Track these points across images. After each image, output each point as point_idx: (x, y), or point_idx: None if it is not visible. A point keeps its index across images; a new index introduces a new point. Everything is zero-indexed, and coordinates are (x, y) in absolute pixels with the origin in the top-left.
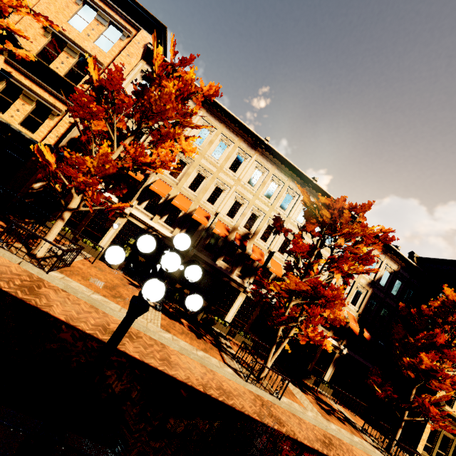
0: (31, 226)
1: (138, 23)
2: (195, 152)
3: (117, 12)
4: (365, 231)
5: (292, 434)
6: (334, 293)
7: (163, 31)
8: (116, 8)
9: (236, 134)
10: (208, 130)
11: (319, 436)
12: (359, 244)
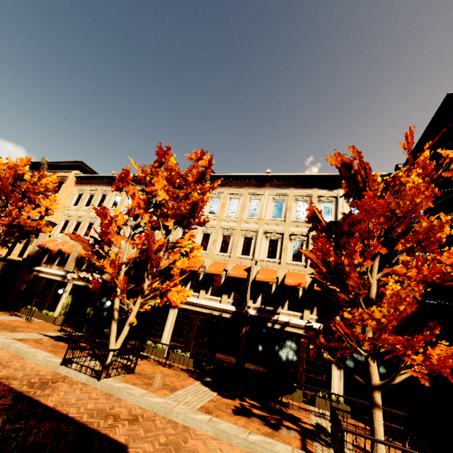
0: None
1: (73, 170)
2: (53, 203)
3: (62, 173)
4: (174, 170)
5: (35, 395)
6: (104, 228)
7: (83, 164)
8: (61, 172)
9: (138, 185)
10: (120, 195)
11: (118, 412)
12: (191, 185)
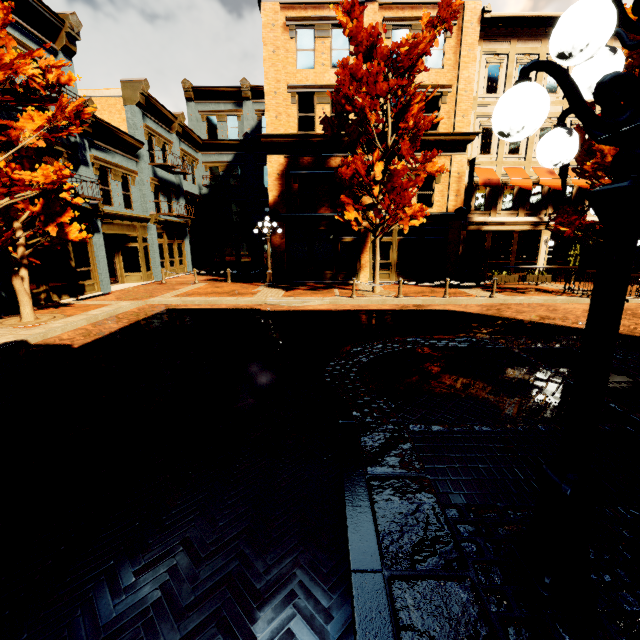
0: (575, 276)
1: None
2: None
3: (426, 6)
4: None
5: None
6: None
7: None
8: (425, 3)
9: None
10: None
11: None
12: None
